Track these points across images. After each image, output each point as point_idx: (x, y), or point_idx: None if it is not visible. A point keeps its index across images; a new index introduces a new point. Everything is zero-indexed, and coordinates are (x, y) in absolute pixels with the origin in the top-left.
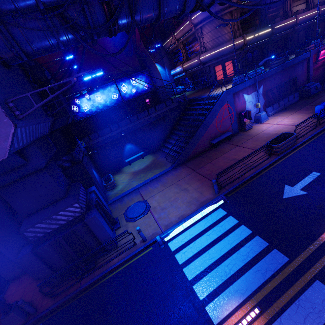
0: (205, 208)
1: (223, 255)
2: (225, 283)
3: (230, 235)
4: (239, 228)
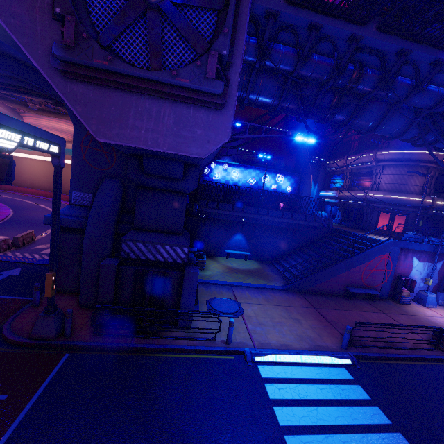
0: (322, 355)
1: (340, 426)
2: None
3: (354, 407)
4: (371, 407)
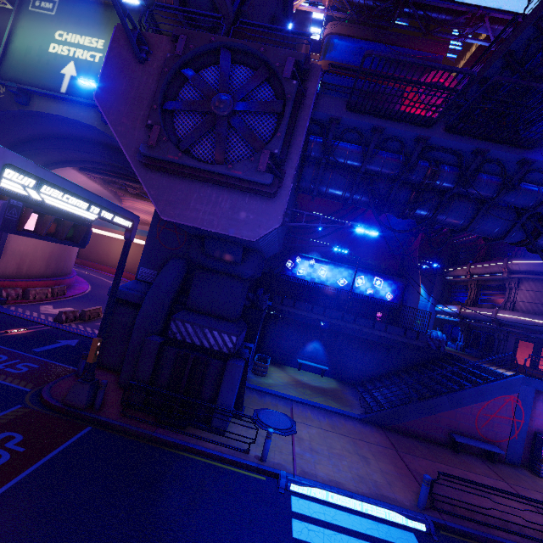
0: (384, 507)
1: None
2: None
3: None
4: None
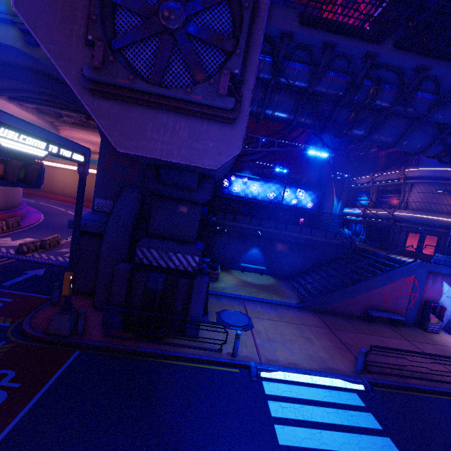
0: (332, 378)
1: None
2: None
3: (363, 435)
4: (382, 438)
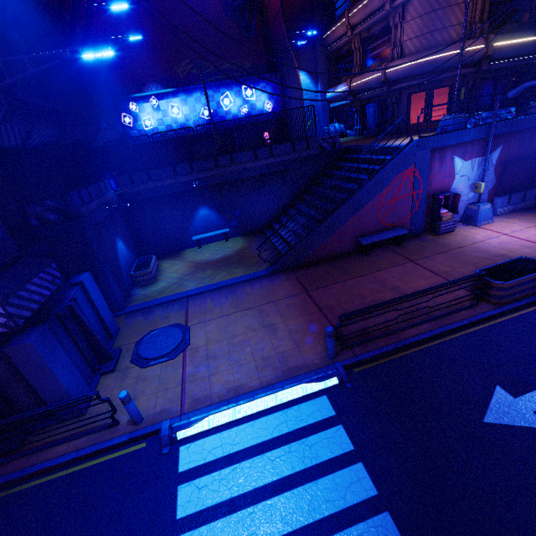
0: (291, 387)
1: None
2: None
3: (321, 481)
4: (350, 469)
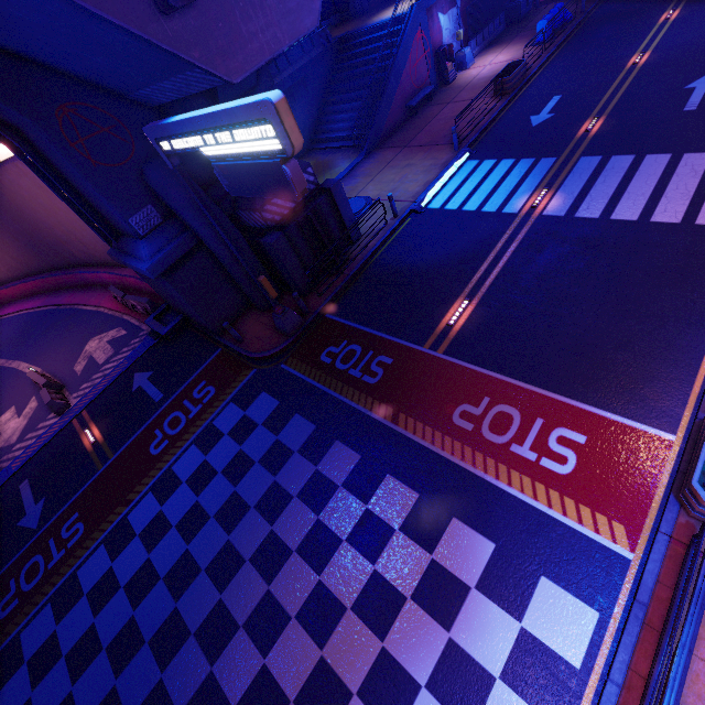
0: (452, 166)
1: (497, 184)
2: (511, 194)
3: (494, 171)
4: (501, 163)
